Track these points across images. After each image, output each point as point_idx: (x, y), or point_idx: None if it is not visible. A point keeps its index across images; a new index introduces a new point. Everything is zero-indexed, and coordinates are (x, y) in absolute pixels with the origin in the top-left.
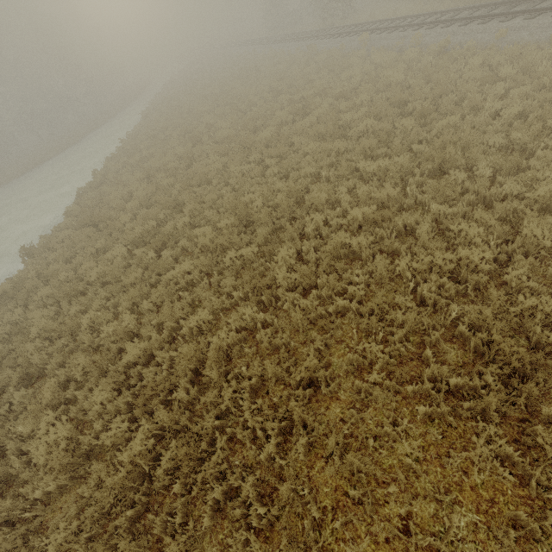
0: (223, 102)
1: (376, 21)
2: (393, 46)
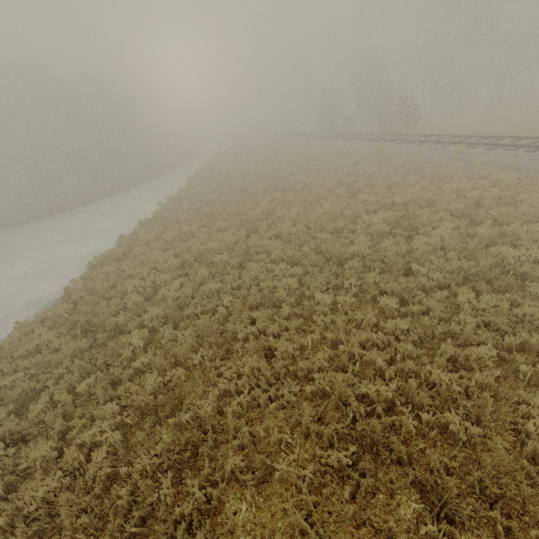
0: (283, 186)
1: (458, 136)
2: (504, 163)
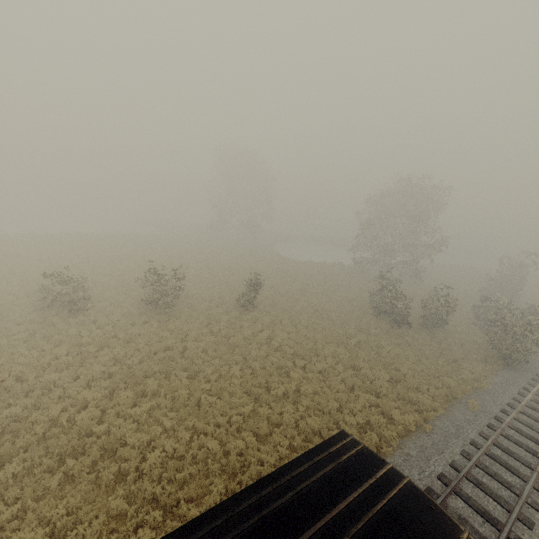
0: None
1: None
2: None
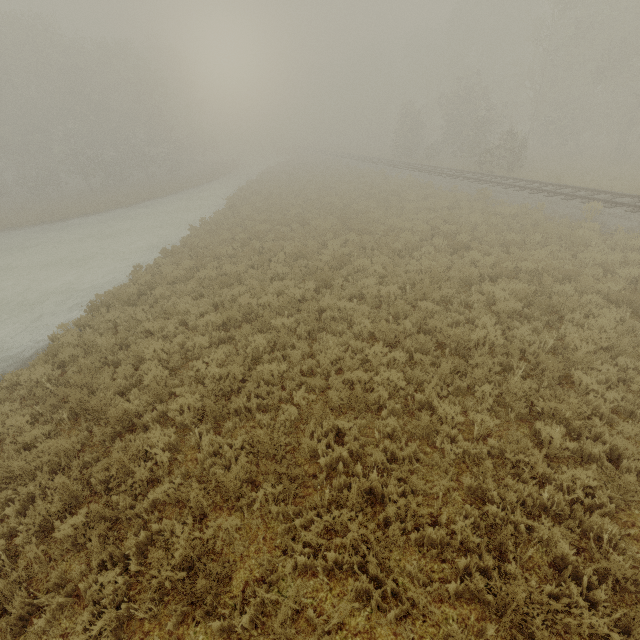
0: (358, 226)
1: (584, 189)
2: None
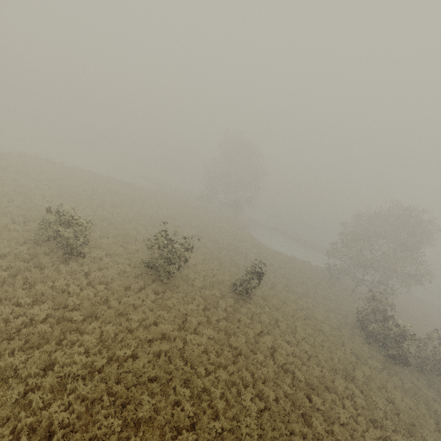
0: None
1: None
2: None
